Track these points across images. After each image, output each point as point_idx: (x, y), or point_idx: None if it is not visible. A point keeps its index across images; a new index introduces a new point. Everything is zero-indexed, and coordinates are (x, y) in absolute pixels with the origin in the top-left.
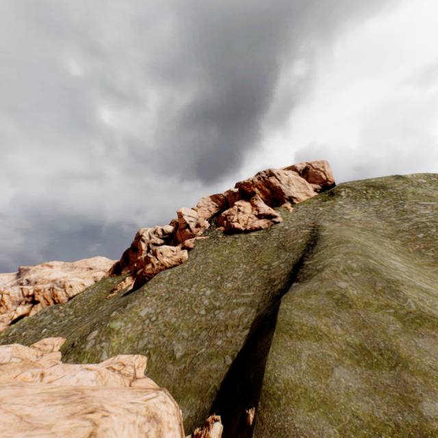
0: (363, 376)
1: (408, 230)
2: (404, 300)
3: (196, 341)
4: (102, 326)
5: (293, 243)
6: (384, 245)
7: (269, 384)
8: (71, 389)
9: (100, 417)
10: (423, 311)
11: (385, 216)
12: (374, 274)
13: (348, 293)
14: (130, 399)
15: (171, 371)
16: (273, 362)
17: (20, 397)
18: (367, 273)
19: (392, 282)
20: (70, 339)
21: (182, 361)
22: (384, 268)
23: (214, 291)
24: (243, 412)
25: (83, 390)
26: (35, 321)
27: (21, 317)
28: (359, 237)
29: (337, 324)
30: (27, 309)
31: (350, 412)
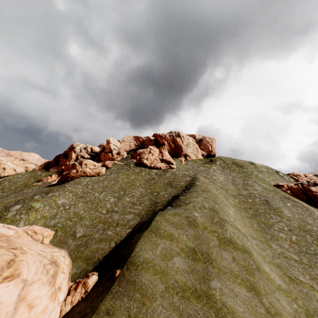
0: (188, 264)
1: (245, 195)
2: (225, 231)
3: (94, 229)
4: (25, 203)
5: (177, 183)
6: (229, 200)
7: (134, 257)
8: None
9: (19, 253)
10: (232, 238)
11: (236, 184)
12: (215, 213)
13: (197, 220)
14: (41, 248)
15: (70, 244)
16: (141, 246)
17: None
18: (212, 211)
19: (223, 220)
20: None
21: (80, 239)
22: (222, 212)
23: (116, 200)
24: (114, 271)
25: (9, 236)
26: None
27: None
28: (216, 191)
29: (185, 234)
30: None
31: (174, 279)
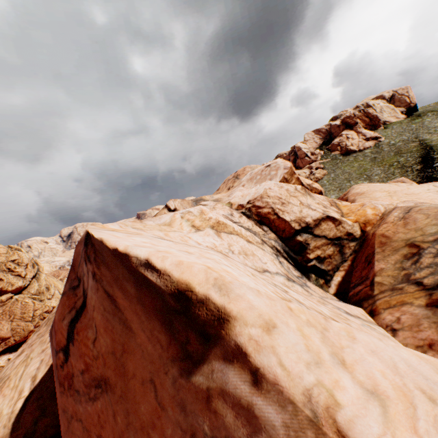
0: None
1: None
2: None
3: None
4: None
5: (408, 151)
6: None
7: None
8: None
9: None
10: None
11: None
12: None
13: None
14: None
15: None
16: None
17: None
18: None
19: None
20: None
21: None
22: None
23: (369, 182)
24: None
25: None
26: None
27: None
28: None
29: None
30: None
31: None
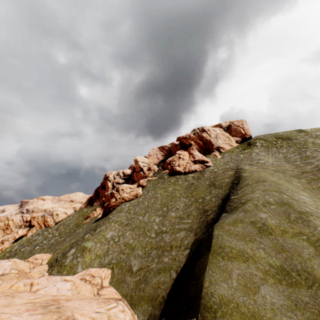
0: (285, 294)
1: (311, 171)
2: (314, 229)
3: (148, 258)
4: (78, 245)
5: (221, 182)
6: (293, 183)
7: (206, 298)
8: (50, 300)
9: None
10: None
11: (292, 161)
12: (288, 206)
13: (267, 223)
14: (95, 309)
15: (129, 282)
16: (209, 279)
17: (10, 307)
18: (282, 206)
19: (303, 214)
20: (55, 255)
21: (137, 274)
22: (296, 202)
23: (162, 219)
24: None
25: (59, 301)
26: (31, 241)
27: (21, 237)
28: (273, 177)
29: (260, 248)
30: (25, 231)
31: None
